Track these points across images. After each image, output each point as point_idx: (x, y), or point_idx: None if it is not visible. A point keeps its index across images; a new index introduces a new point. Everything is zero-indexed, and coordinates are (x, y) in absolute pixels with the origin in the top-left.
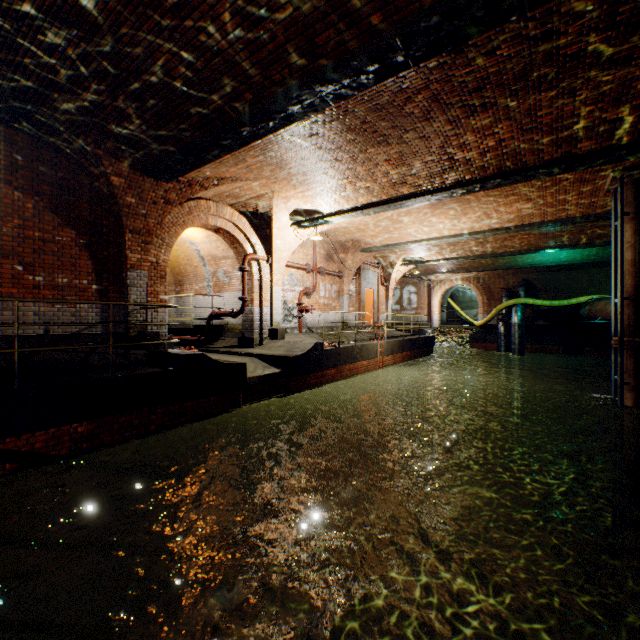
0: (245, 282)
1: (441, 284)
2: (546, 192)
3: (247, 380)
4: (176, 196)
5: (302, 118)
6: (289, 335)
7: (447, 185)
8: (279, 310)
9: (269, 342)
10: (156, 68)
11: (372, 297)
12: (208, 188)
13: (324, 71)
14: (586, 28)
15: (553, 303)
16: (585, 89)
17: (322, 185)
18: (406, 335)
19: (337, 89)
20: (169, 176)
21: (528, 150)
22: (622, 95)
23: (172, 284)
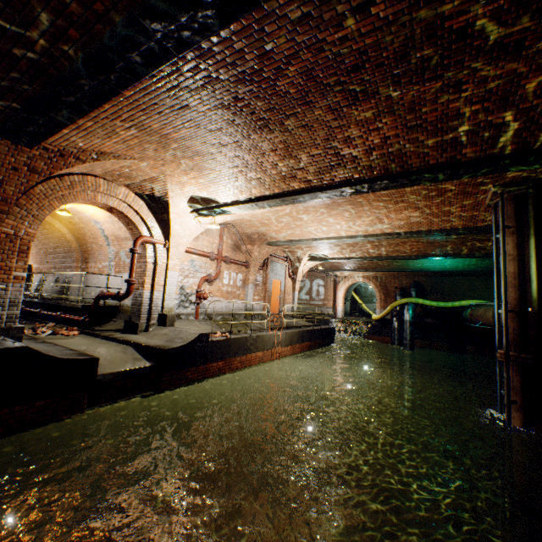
0: (134, 264)
1: (345, 280)
2: (432, 201)
3: (101, 377)
4: (45, 165)
5: (148, 72)
6: (182, 321)
7: (336, 183)
8: (173, 295)
9: (156, 328)
10: None
11: (279, 287)
12: (86, 161)
13: None
14: None
15: (440, 304)
16: (472, 83)
17: (213, 172)
18: (309, 325)
19: (175, 29)
20: (27, 140)
21: (414, 151)
22: (510, 95)
23: (78, 261)
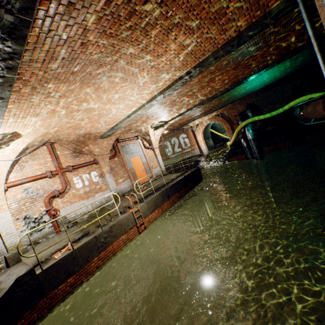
0: None
1: (199, 126)
2: None
3: None
4: None
5: None
6: (37, 247)
7: None
8: (14, 231)
9: (2, 273)
10: None
11: (140, 161)
12: None
13: None
14: None
15: (272, 114)
16: None
17: None
18: (176, 177)
19: None
20: None
21: None
22: None
23: None
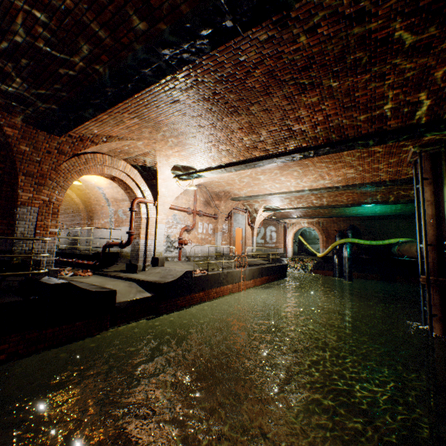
0: (133, 220)
1: (293, 226)
2: (364, 161)
3: (117, 304)
4: (69, 148)
5: (155, 81)
6: (169, 263)
7: (289, 151)
8: (162, 242)
9: (151, 268)
10: (16, 26)
11: (241, 234)
12: (98, 143)
13: (164, 34)
14: (394, 11)
15: (372, 243)
16: (393, 74)
17: (193, 146)
18: (266, 263)
19: (179, 53)
20: (59, 130)
21: (349, 125)
22: (422, 81)
23: (85, 219)
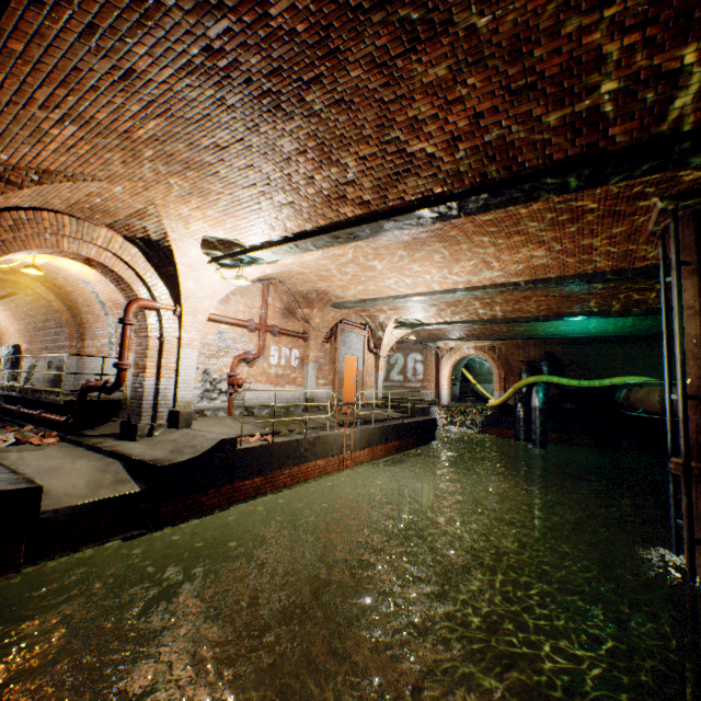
0: (126, 340)
1: (451, 353)
2: (565, 231)
3: (51, 514)
4: None
5: None
6: (206, 420)
7: (409, 204)
8: (191, 383)
9: (164, 432)
10: None
11: (355, 366)
12: (24, 186)
13: None
14: None
15: (582, 383)
16: None
17: (223, 197)
18: (398, 417)
19: None
20: None
21: (526, 138)
22: (696, 5)
23: (73, 338)
